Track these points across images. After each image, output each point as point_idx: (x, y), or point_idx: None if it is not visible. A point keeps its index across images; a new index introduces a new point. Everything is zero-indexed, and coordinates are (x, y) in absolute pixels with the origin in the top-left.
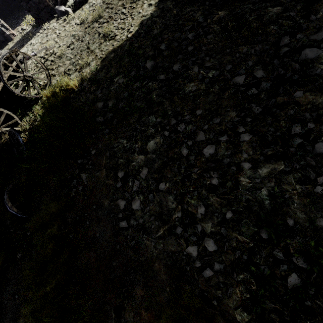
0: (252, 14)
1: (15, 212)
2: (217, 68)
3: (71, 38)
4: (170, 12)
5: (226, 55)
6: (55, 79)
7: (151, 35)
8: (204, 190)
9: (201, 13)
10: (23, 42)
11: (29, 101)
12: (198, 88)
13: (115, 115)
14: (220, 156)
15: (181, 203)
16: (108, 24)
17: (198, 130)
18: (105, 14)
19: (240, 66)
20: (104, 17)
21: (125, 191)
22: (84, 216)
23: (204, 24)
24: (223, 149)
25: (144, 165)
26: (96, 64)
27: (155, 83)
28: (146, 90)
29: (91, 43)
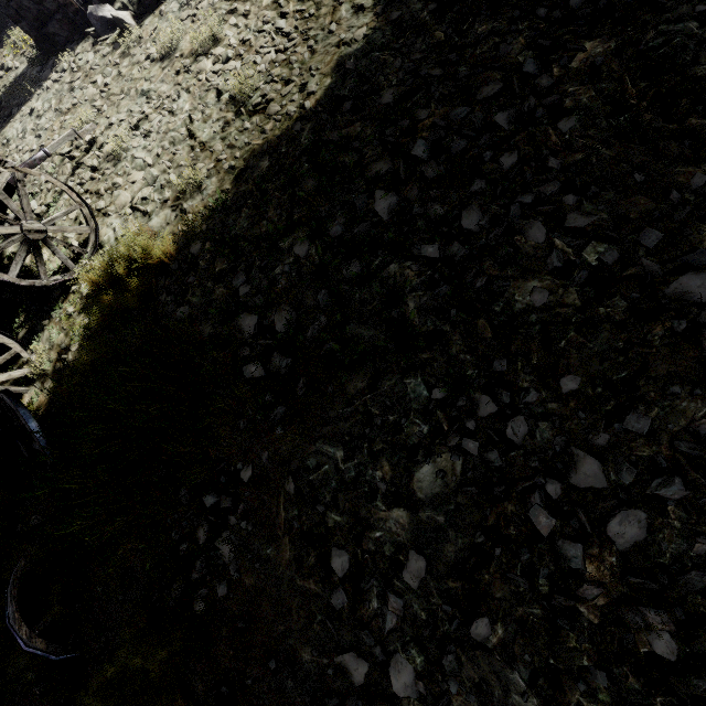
0: (703, 57)
1: (41, 652)
2: (610, 236)
3: (141, 102)
4: (426, 34)
5: (635, 193)
6: (110, 227)
7: (374, 105)
8: (631, 669)
9: (524, 42)
10: (11, 106)
11: (43, 287)
12: (552, 297)
13: (299, 361)
14: (669, 555)
15: (554, 702)
16: (242, 64)
17: (578, 451)
18: (228, 32)
19: (690, 237)
20: (226, 42)
21: (360, 623)
22: (243, 687)
23: (543, 82)
24: (676, 531)
25: (411, 544)
26: (220, 189)
27: (410, 266)
28: (386, 289)
29: (197, 121)
